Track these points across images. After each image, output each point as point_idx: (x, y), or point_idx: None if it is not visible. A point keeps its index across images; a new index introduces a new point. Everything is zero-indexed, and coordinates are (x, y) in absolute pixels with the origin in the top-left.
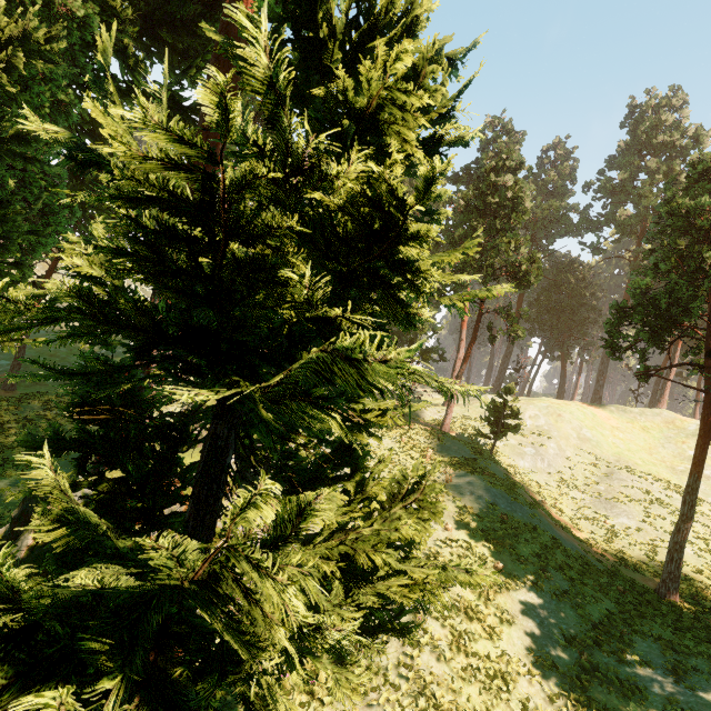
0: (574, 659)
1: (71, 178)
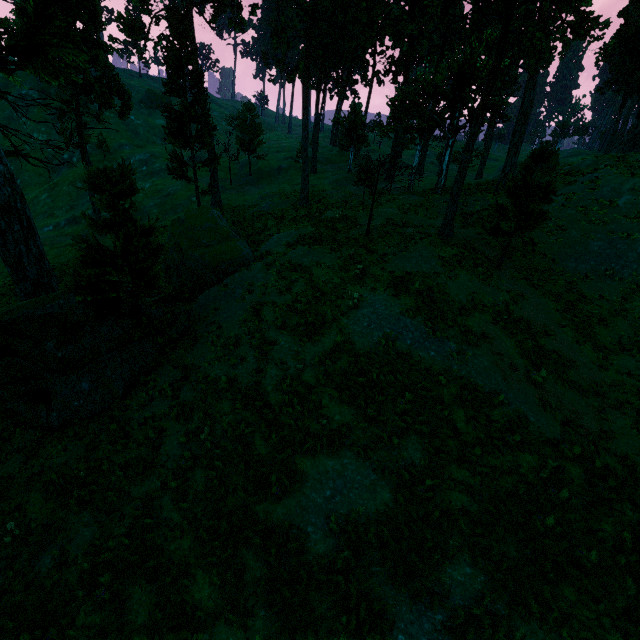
0: (334, 551)
1: (26, 18)
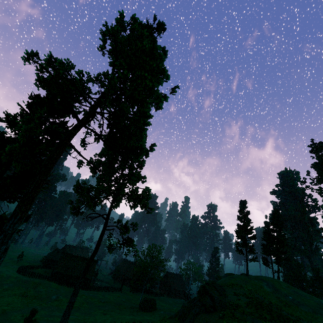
0: None
1: None
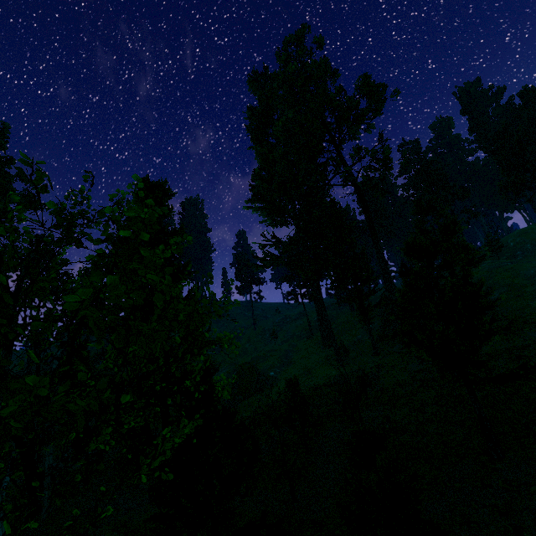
0: None
1: None
